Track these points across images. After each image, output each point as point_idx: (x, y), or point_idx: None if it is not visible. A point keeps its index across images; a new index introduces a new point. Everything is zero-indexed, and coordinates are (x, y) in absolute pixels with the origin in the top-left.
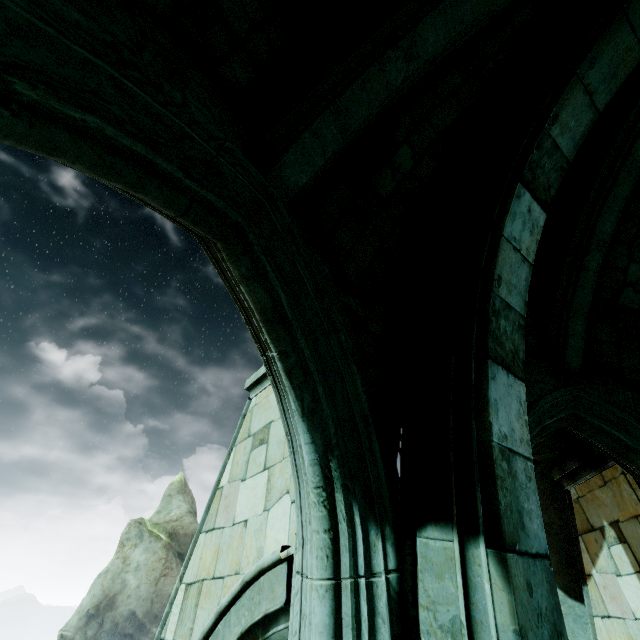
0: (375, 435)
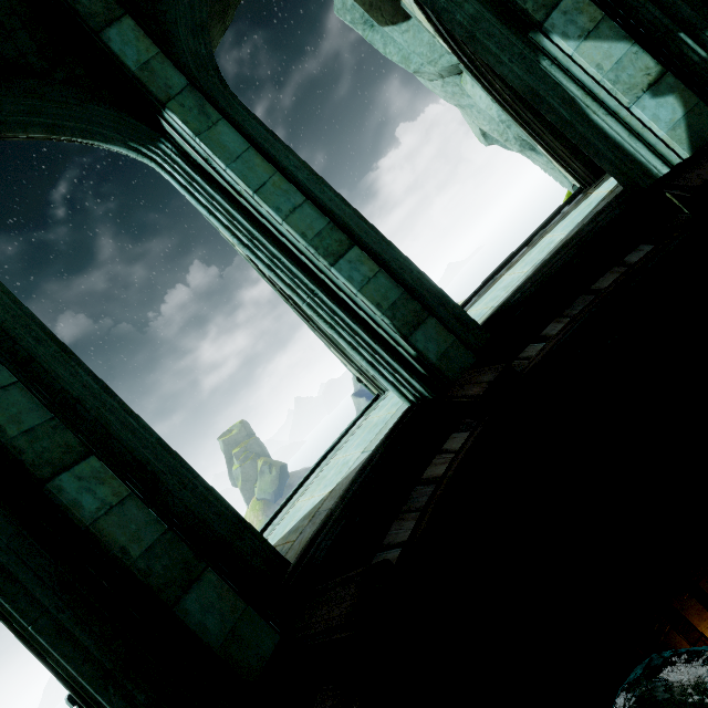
0: (128, 118)
